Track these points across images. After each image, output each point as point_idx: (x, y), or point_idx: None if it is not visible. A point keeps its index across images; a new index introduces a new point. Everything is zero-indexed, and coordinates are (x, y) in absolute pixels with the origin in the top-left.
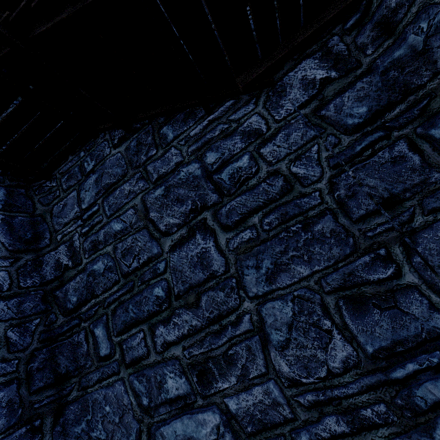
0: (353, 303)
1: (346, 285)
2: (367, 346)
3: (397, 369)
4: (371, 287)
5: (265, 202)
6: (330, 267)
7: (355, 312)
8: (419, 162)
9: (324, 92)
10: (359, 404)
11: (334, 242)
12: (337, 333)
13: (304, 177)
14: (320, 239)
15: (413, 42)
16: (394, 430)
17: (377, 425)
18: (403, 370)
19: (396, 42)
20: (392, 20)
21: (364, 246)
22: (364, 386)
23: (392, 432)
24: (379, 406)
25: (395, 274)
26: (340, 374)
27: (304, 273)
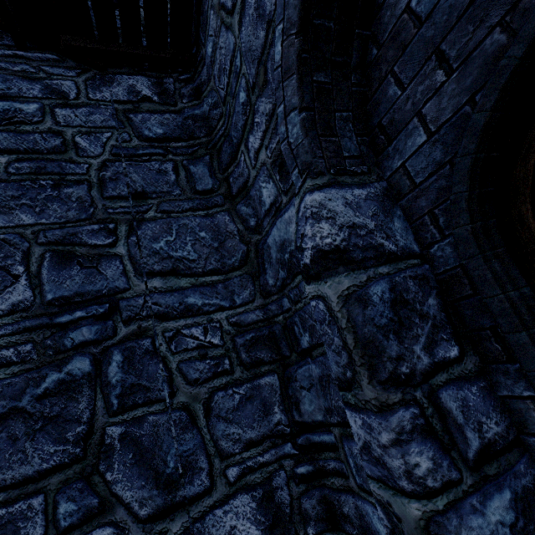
0: (60, 257)
1: (63, 242)
2: (49, 294)
3: (65, 315)
4: (85, 249)
5: (27, 149)
6: (58, 223)
7: (56, 265)
8: (174, 180)
9: (141, 104)
10: (4, 344)
11: (76, 206)
12: (26, 279)
13: (83, 149)
14: (64, 200)
15: (205, 110)
16: (27, 366)
17: (12, 363)
18: (70, 316)
19: (199, 105)
20: (201, 90)
21: (100, 217)
22: (22, 327)
23: (23, 369)
24: (25, 346)
25: (111, 244)
26: (2, 316)
27: (27, 222)
